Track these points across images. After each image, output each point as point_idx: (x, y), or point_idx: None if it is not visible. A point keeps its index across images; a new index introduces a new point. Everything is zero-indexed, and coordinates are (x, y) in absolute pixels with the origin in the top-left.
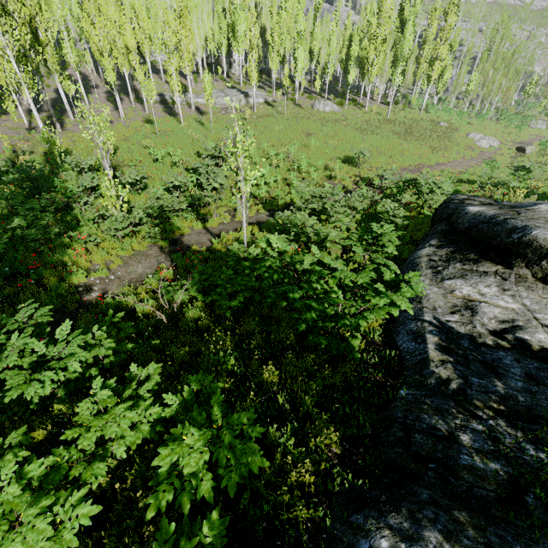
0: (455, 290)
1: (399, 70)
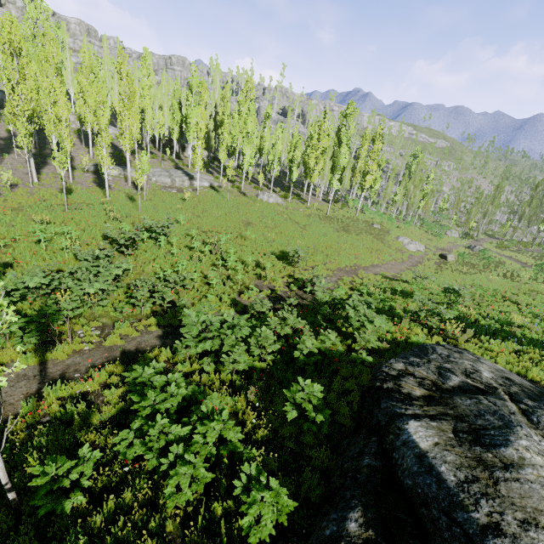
0: None
1: (336, 177)
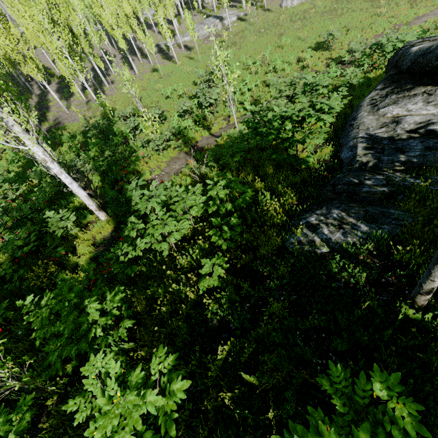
0: (387, 114)
1: None
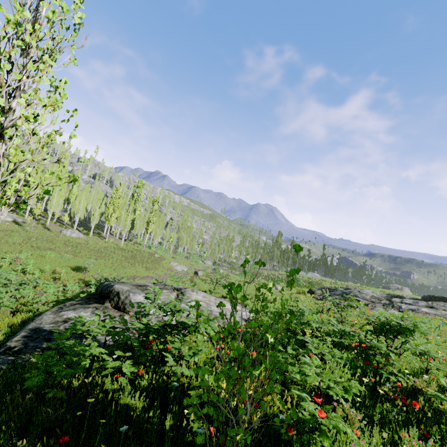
0: (65, 315)
1: (128, 222)
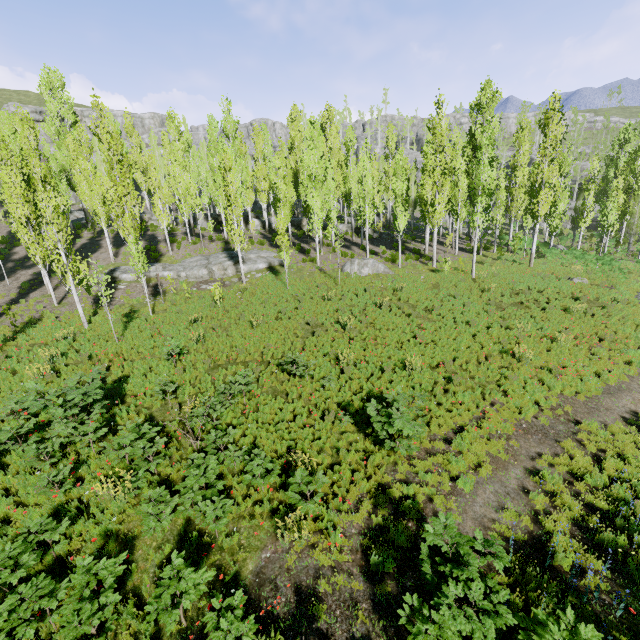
0: None
1: (479, 207)
